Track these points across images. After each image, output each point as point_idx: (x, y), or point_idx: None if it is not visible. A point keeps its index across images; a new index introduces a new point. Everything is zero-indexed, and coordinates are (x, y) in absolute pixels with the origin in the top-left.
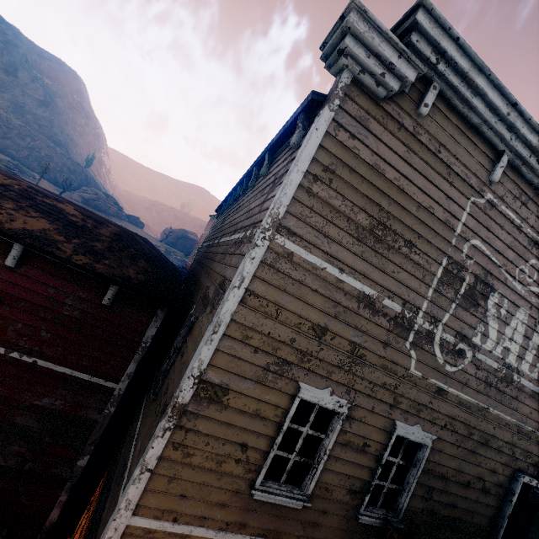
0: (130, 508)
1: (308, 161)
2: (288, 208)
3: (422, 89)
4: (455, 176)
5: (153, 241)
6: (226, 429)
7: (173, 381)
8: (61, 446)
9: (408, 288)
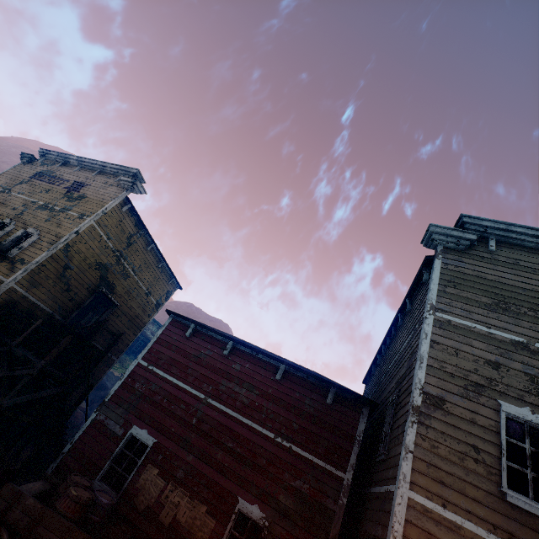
0: (407, 481)
1: (437, 279)
2: (436, 300)
3: (485, 241)
4: None
5: None
6: (454, 431)
7: (401, 417)
8: (310, 536)
9: None
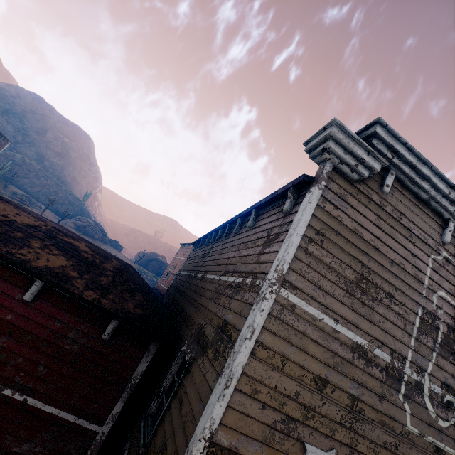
0: None
1: (304, 226)
2: (290, 265)
3: (382, 174)
4: (415, 238)
5: (128, 262)
6: None
7: (173, 435)
8: None
9: (393, 337)
